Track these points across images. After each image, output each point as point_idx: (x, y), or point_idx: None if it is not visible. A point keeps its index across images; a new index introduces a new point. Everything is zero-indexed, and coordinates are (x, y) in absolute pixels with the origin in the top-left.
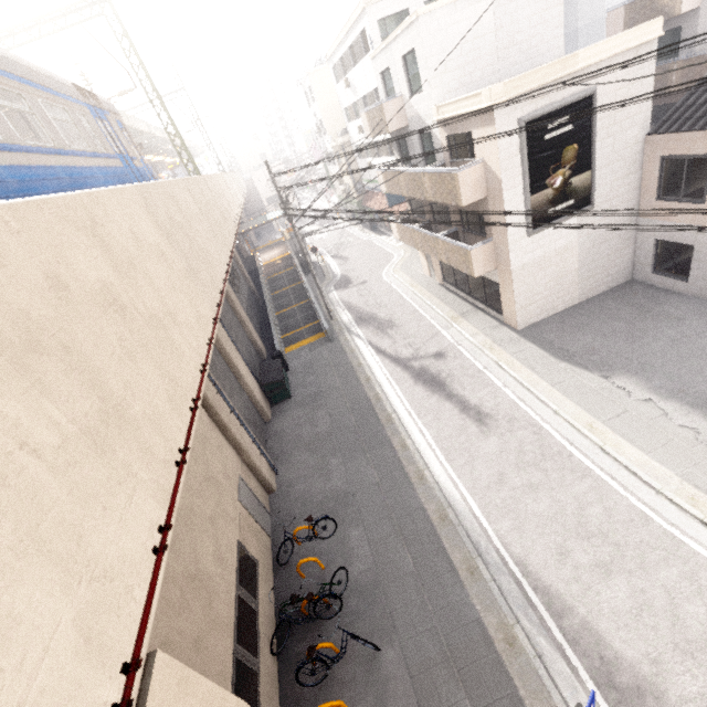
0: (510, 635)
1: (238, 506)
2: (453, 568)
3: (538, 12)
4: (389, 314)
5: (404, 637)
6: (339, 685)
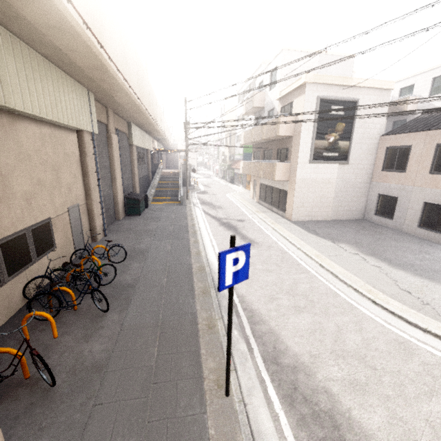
0: (213, 324)
1: (65, 210)
2: (193, 289)
3: (339, 74)
4: (221, 204)
5: (132, 311)
6: (61, 324)
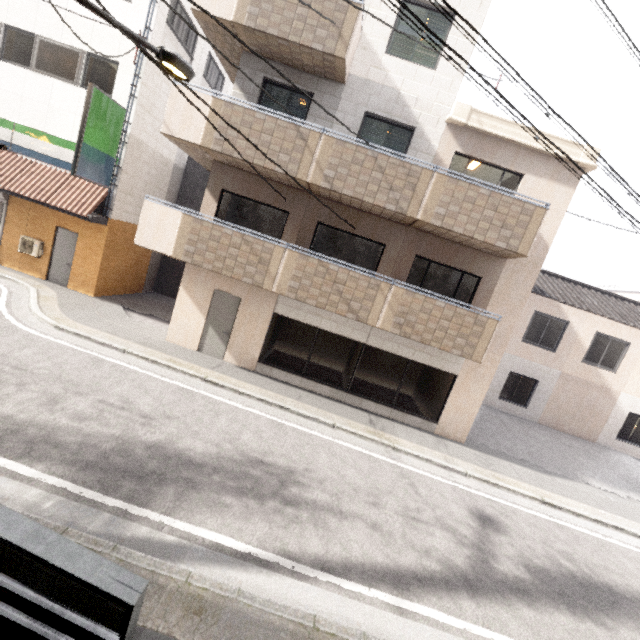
0: None
1: None
2: None
3: None
4: (220, 437)
5: None
6: None
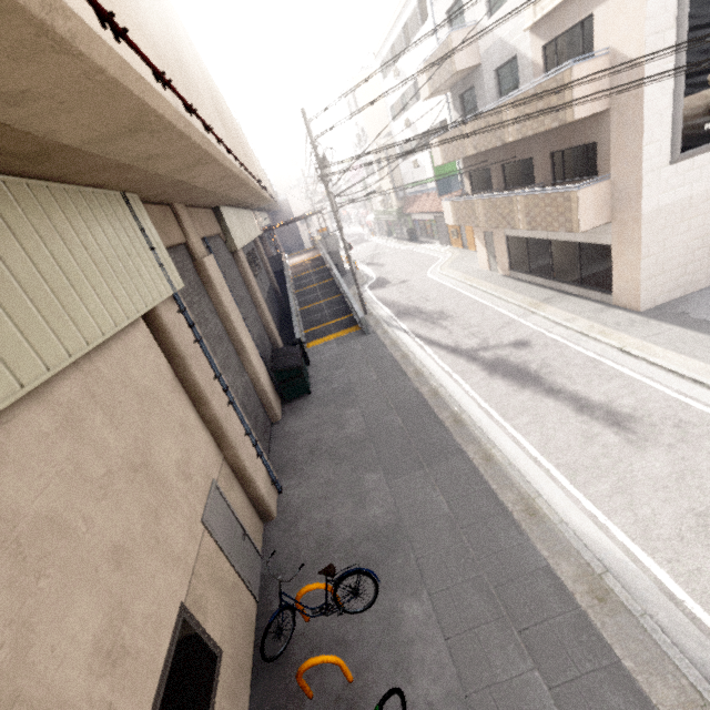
0: None
1: (198, 532)
2: None
3: None
4: (440, 306)
5: None
6: None
